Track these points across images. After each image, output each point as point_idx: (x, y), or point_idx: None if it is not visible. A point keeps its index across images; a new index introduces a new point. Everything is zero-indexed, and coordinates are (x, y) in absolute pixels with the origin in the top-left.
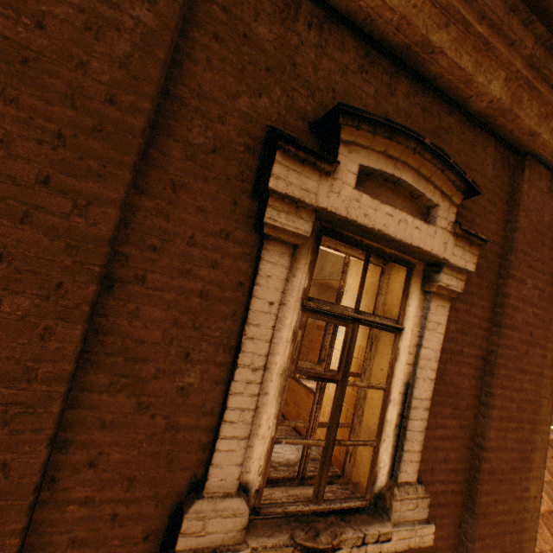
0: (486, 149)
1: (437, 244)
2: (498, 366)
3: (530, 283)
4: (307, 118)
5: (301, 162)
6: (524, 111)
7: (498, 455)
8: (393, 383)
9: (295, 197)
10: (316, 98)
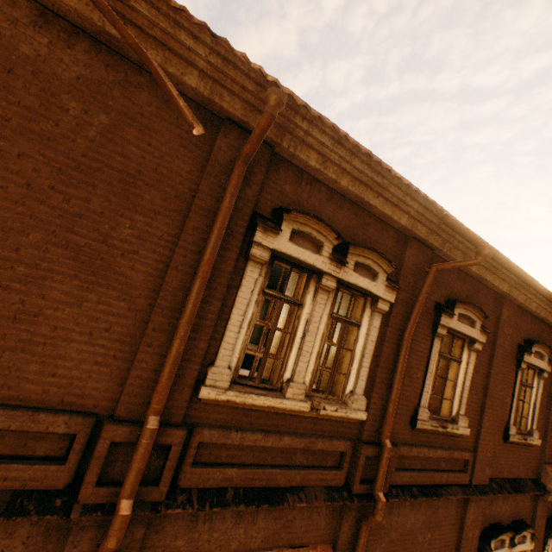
0: (550, 332)
1: (544, 366)
2: None
3: None
4: (522, 338)
5: (527, 353)
6: None
7: (551, 424)
8: (530, 402)
9: (525, 361)
10: (523, 333)
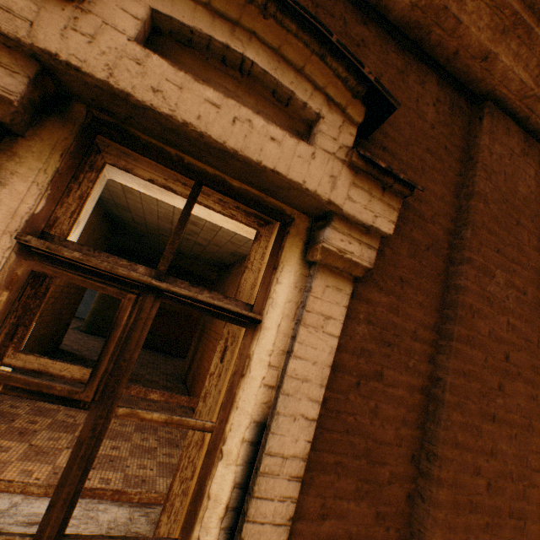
0: (424, 83)
1: (317, 175)
2: (449, 407)
3: (502, 277)
4: None
5: None
6: (470, 17)
7: None
8: (232, 419)
9: None
10: None
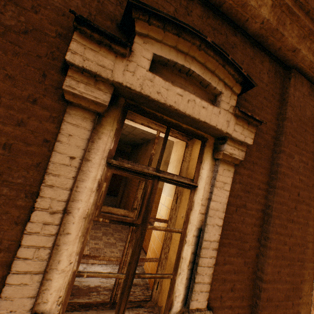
0: (262, 62)
1: (221, 121)
2: (274, 217)
3: (297, 158)
4: (115, 20)
5: (98, 44)
6: (288, 32)
7: (274, 286)
8: (188, 228)
9: (91, 70)
10: (124, 7)
